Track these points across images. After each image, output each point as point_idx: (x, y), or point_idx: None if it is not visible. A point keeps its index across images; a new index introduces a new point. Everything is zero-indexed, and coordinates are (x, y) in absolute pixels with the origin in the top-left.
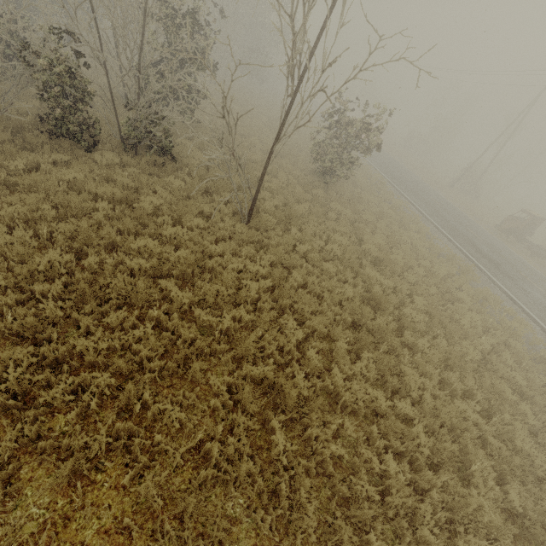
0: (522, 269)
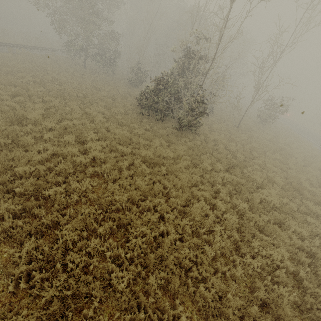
0: None
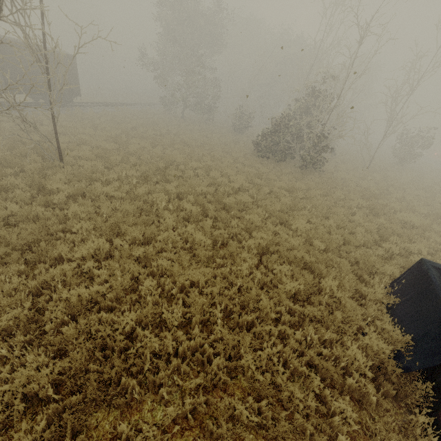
0: None
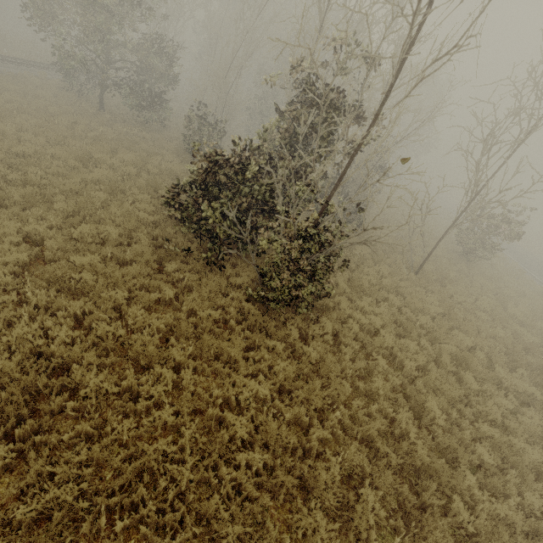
0: None
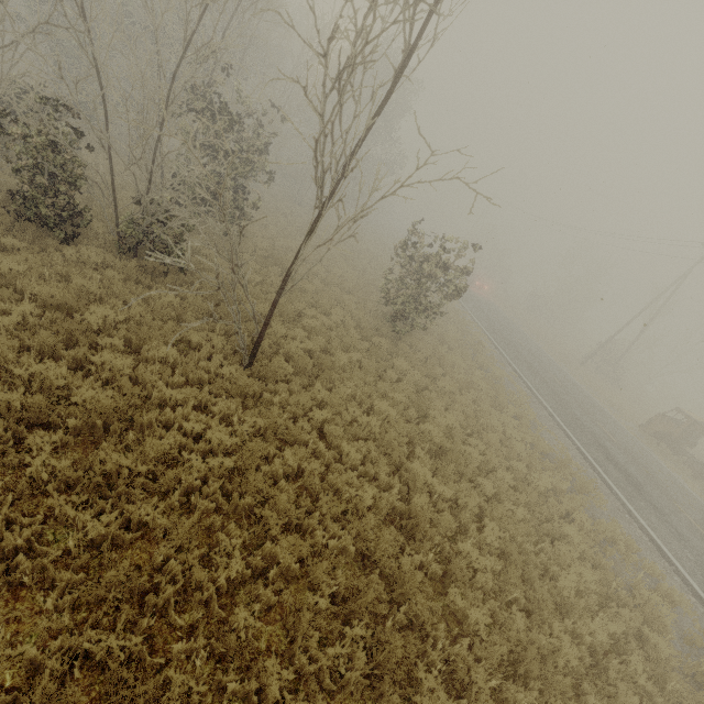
0: (678, 496)
